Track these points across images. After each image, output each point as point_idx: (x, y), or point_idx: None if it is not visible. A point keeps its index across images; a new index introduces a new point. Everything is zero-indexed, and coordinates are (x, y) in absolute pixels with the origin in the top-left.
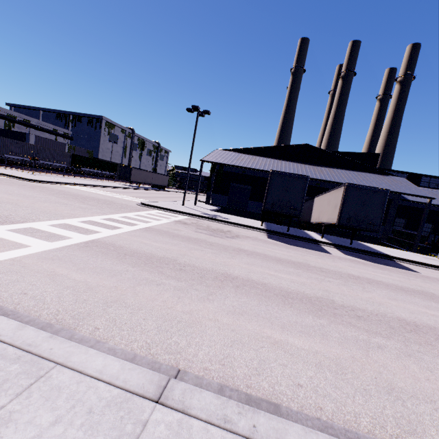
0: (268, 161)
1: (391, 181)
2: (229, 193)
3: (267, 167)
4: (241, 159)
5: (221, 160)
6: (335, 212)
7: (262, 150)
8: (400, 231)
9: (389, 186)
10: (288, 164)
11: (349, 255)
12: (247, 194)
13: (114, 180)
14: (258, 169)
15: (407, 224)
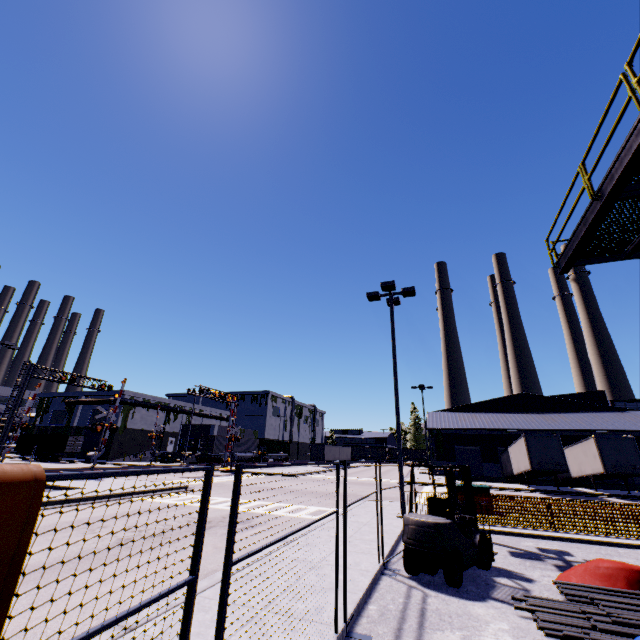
0: (491, 417)
1: (633, 418)
2: (456, 457)
3: (495, 424)
4: (462, 420)
5: (446, 424)
6: (597, 462)
7: (477, 406)
8: None
9: (634, 425)
10: (513, 416)
11: (633, 501)
12: (478, 456)
13: None
14: (490, 428)
15: None
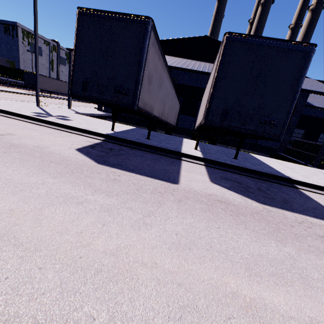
0: None
1: None
2: None
3: None
4: None
5: None
6: (205, 103)
7: None
8: (300, 141)
9: None
10: (181, 60)
11: (219, 182)
12: None
13: (29, 90)
14: None
15: (306, 135)
